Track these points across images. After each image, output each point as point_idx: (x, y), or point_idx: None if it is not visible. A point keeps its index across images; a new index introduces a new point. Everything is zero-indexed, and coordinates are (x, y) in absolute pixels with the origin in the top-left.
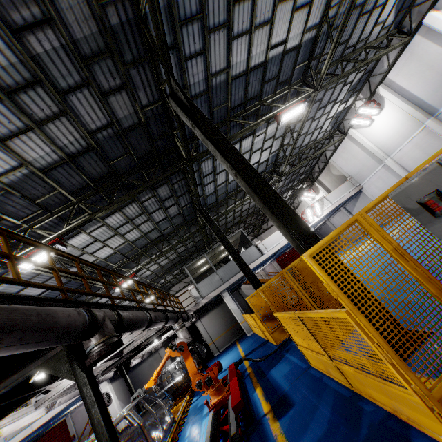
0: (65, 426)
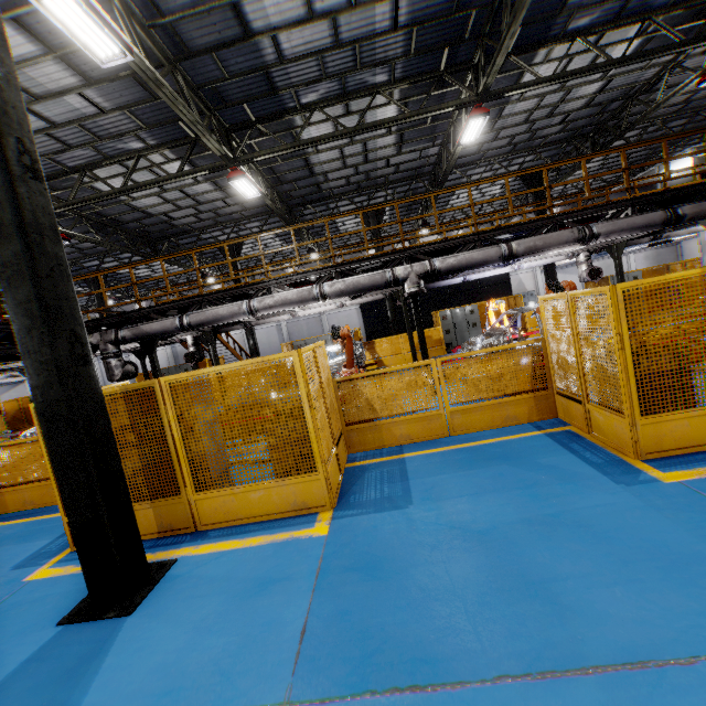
0: None
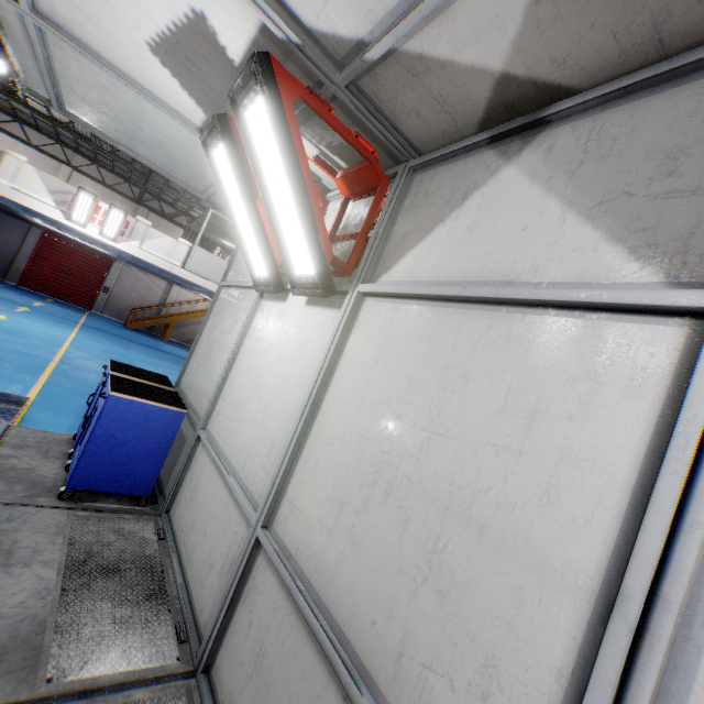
0: (105, 267)
